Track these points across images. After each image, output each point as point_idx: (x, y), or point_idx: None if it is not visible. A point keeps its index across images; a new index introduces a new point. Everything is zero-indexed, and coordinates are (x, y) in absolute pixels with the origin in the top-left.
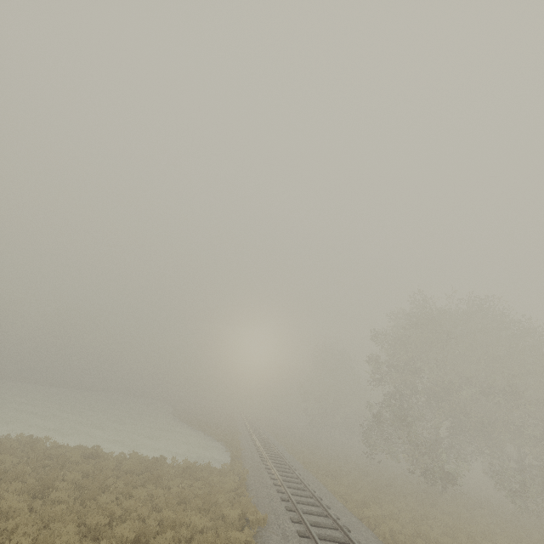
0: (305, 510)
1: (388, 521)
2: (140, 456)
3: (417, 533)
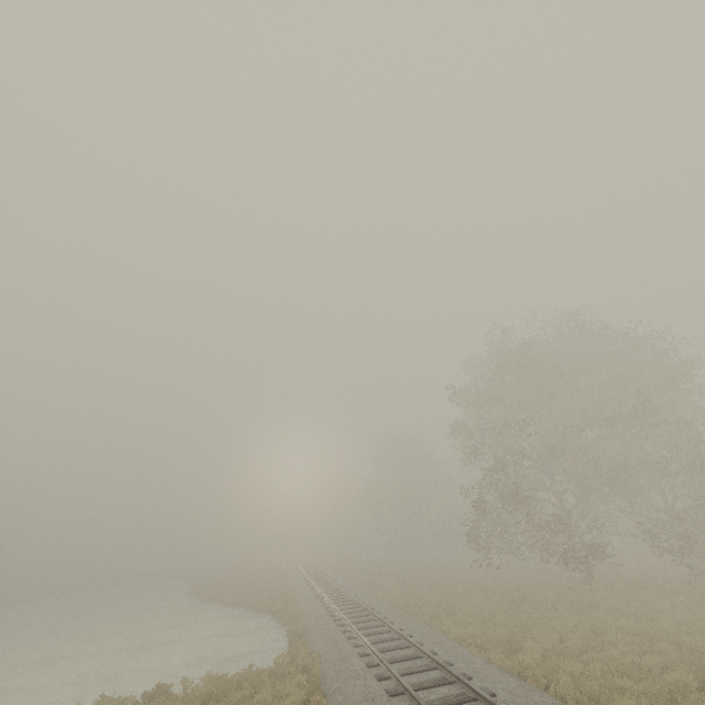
0: (436, 701)
1: (561, 663)
2: (116, 703)
3: (609, 666)
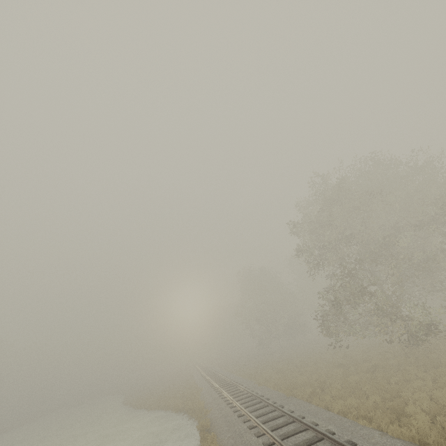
0: None
1: None
2: None
3: None
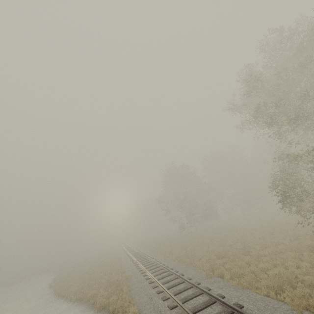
0: None
1: None
2: None
3: None
